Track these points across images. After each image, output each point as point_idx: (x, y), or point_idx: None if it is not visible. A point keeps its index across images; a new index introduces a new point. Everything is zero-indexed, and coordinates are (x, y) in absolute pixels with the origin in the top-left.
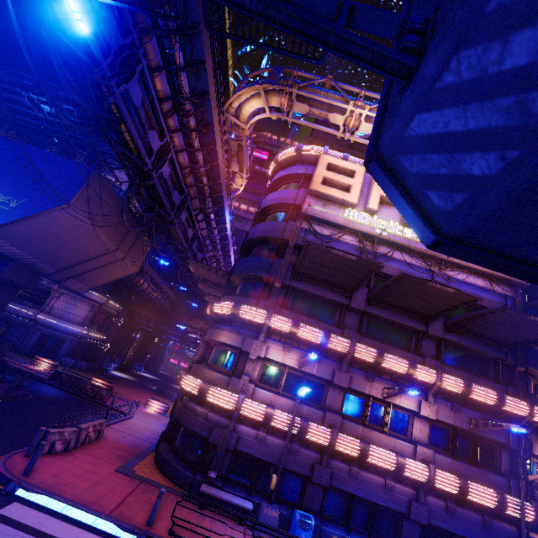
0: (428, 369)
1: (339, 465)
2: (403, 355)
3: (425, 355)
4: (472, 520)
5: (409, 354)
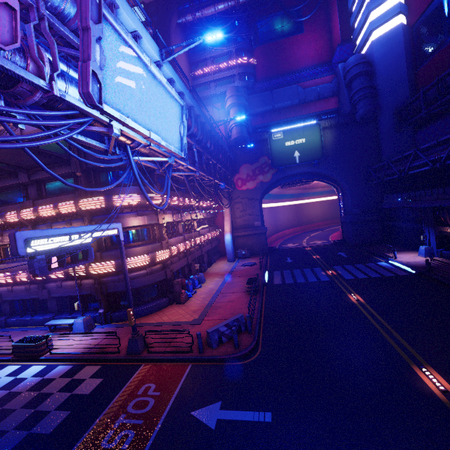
0: (13, 213)
1: (3, 289)
2: (13, 208)
3: (32, 198)
4: (71, 286)
5: (16, 205)
